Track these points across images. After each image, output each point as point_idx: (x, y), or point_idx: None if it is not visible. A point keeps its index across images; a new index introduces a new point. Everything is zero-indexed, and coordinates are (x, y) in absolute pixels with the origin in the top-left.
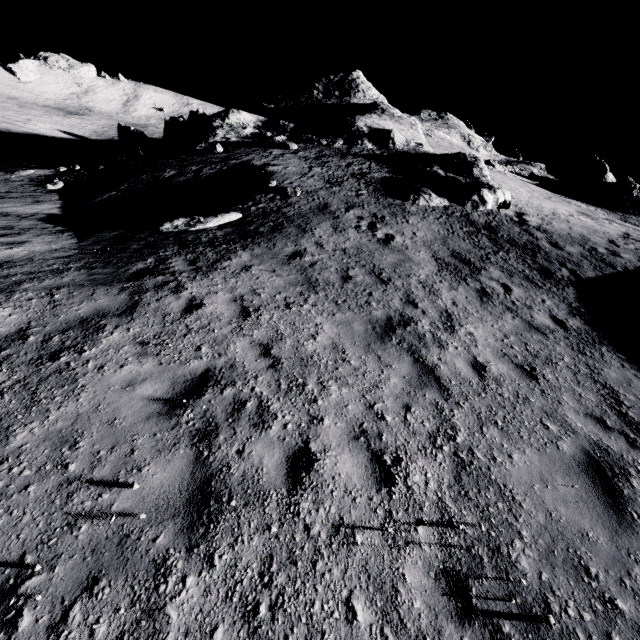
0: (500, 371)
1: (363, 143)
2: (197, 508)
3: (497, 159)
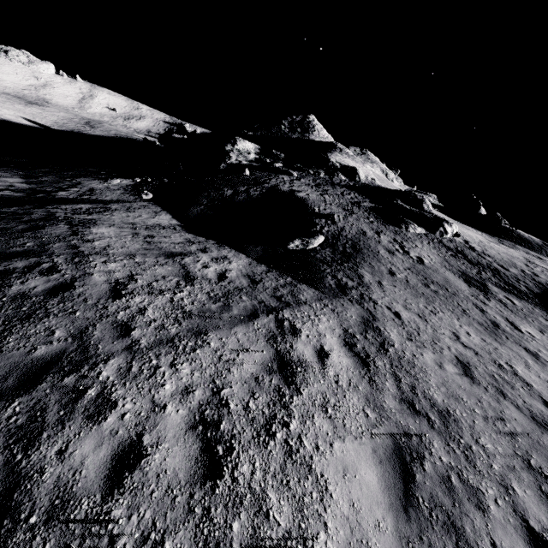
0: None
1: (338, 175)
2: (545, 429)
3: (405, 188)
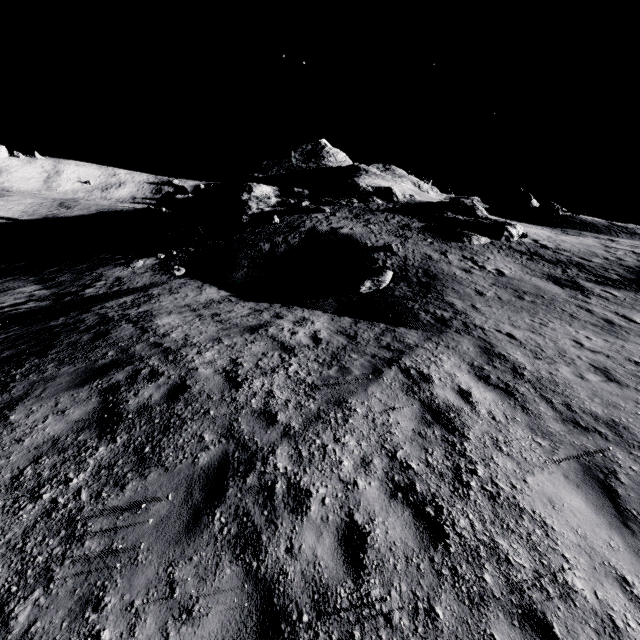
0: None
1: (374, 200)
2: None
3: (443, 197)
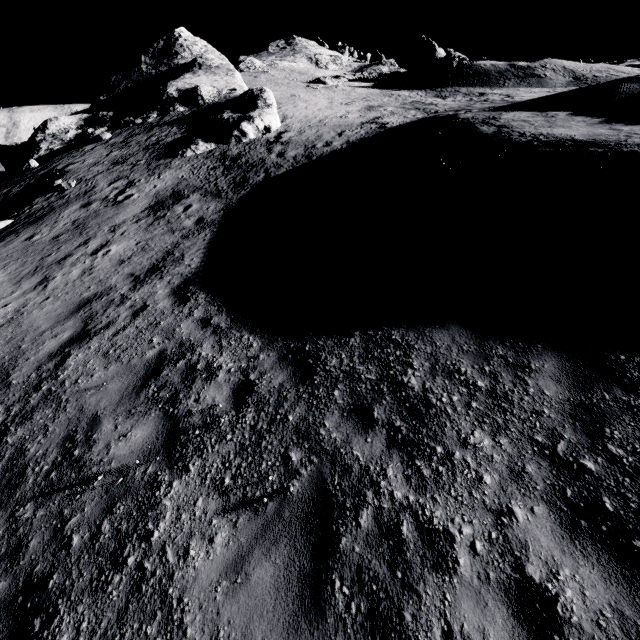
0: (102, 267)
1: (175, 109)
2: None
3: (350, 70)
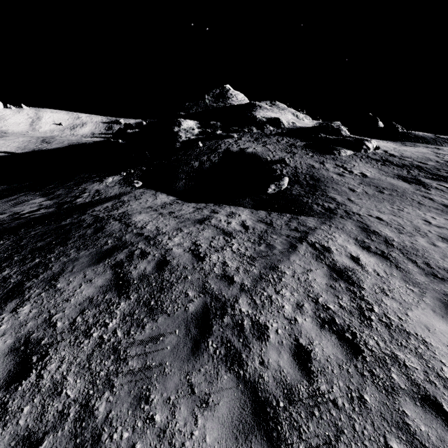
0: None
1: (267, 127)
2: None
3: (314, 123)
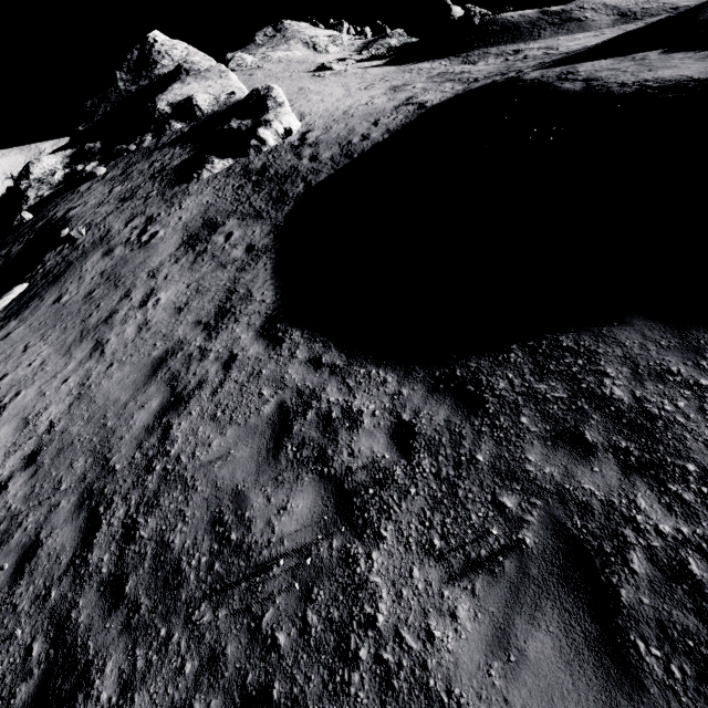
0: (158, 320)
1: (171, 127)
2: None
3: (353, 49)
